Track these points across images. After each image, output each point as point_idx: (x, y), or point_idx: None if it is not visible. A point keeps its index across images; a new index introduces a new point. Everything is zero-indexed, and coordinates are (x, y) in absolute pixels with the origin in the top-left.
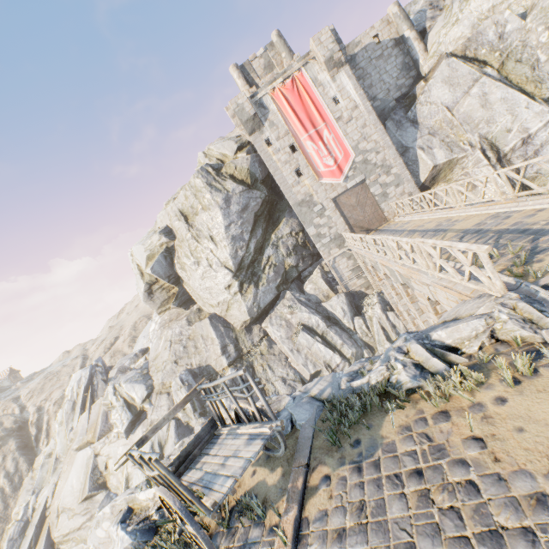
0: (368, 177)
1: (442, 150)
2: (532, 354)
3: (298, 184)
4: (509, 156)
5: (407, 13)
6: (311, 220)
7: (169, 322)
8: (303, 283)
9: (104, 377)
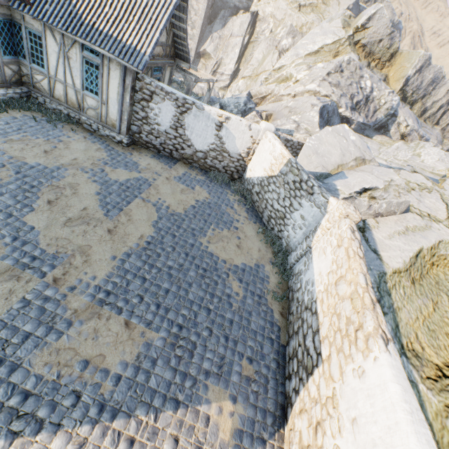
0: None
1: (213, 47)
2: None
3: None
4: (217, 74)
5: None
6: None
7: None
8: None
9: None
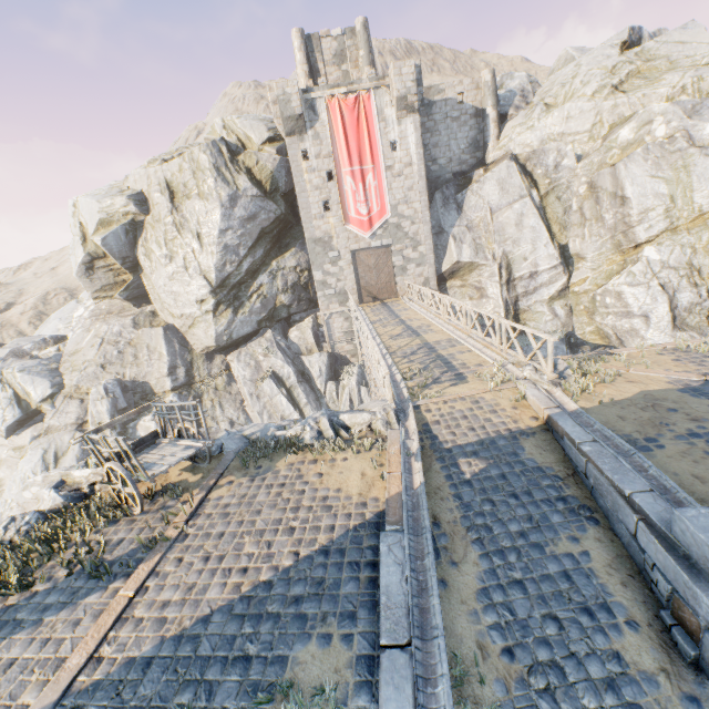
0: (395, 244)
1: (470, 249)
2: (374, 440)
3: (322, 218)
4: (517, 283)
5: (502, 84)
6: (322, 264)
7: (107, 314)
8: (290, 327)
9: None
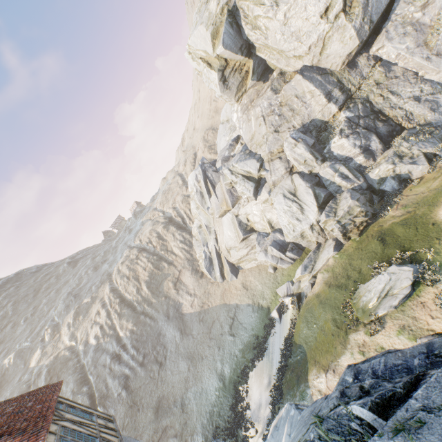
0: None
1: None
2: None
3: None
4: None
5: None
6: None
7: (250, 104)
8: None
9: (214, 169)
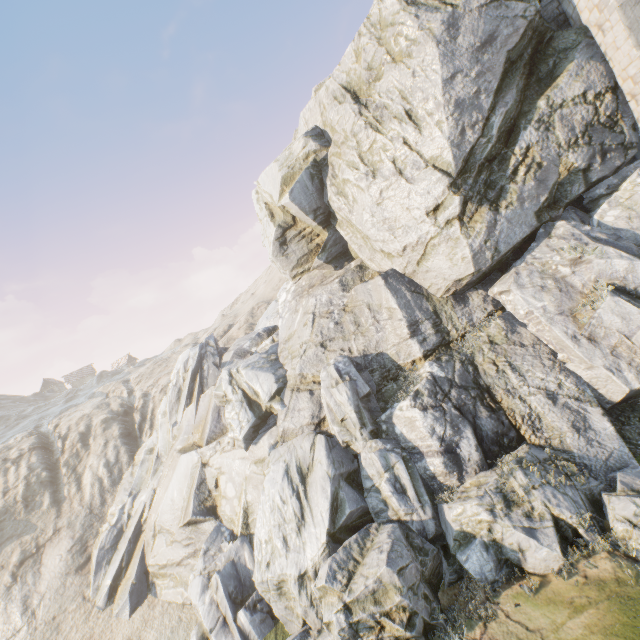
0: None
1: None
2: None
3: None
4: None
5: None
6: None
7: (308, 289)
8: (585, 213)
9: (216, 361)
